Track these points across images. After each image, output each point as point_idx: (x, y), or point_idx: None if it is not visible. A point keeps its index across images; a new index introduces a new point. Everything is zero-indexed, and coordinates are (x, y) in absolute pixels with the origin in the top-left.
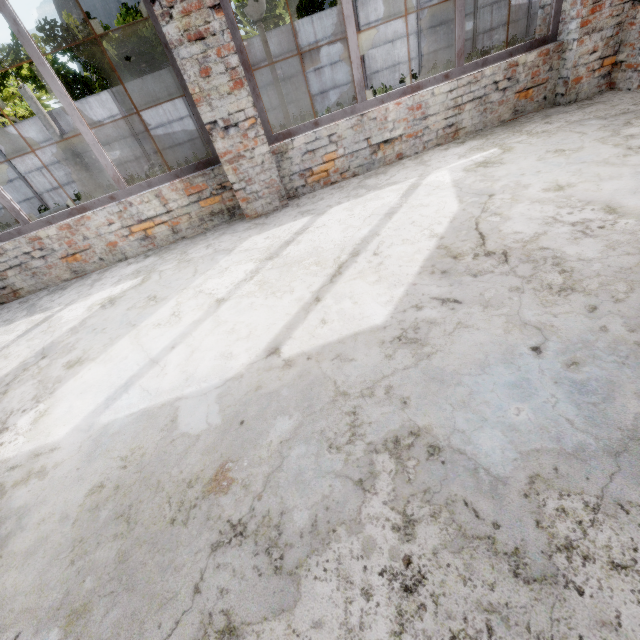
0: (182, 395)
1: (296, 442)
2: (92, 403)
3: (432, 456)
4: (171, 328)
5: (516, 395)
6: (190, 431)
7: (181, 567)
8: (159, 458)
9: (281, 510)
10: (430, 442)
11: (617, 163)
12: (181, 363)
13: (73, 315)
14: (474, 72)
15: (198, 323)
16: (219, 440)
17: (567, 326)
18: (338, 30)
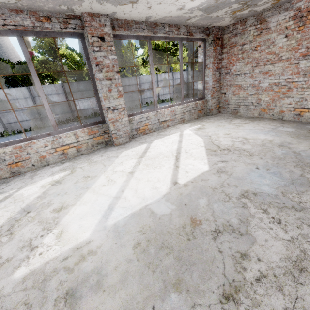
0: (147, 204)
1: (212, 204)
2: (94, 219)
3: (255, 195)
4: (113, 185)
5: (262, 178)
6: (165, 213)
7: (207, 249)
8: (159, 225)
9: (226, 221)
10: (252, 192)
11: (237, 129)
12: (134, 195)
13: (32, 191)
14: (187, 104)
15: (127, 181)
16: (181, 212)
17: (259, 162)
18: None
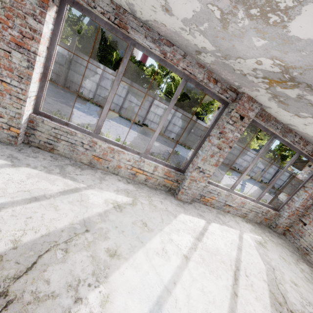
0: None
1: None
2: (141, 309)
3: None
4: (167, 262)
5: None
6: None
7: None
8: None
9: None
10: None
11: (306, 283)
12: (186, 303)
13: (96, 200)
14: (260, 205)
15: (181, 269)
16: None
17: None
18: (188, 121)
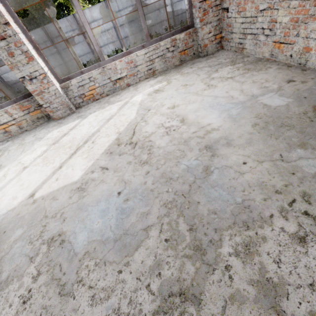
0: None
1: (19, 240)
2: None
3: (60, 245)
4: None
5: (101, 215)
6: None
7: None
8: None
9: None
10: (63, 238)
11: (199, 94)
12: None
13: None
14: (155, 44)
15: (11, 180)
16: None
17: (135, 181)
18: (130, 4)
